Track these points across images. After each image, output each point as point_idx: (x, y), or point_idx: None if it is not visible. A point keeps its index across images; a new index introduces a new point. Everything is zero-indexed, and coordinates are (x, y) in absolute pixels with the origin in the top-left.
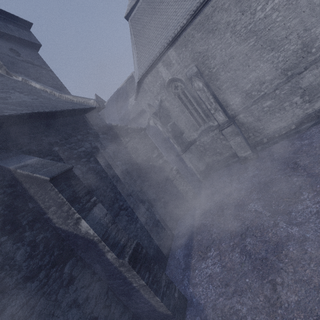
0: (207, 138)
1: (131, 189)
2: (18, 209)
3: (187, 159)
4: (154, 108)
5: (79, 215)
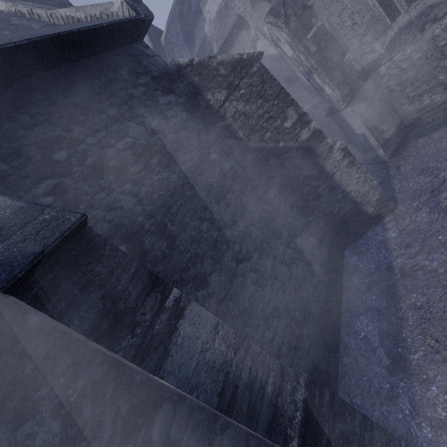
0: (416, 47)
1: (250, 211)
2: (4, 340)
3: (355, 118)
4: (264, 3)
5: (140, 368)
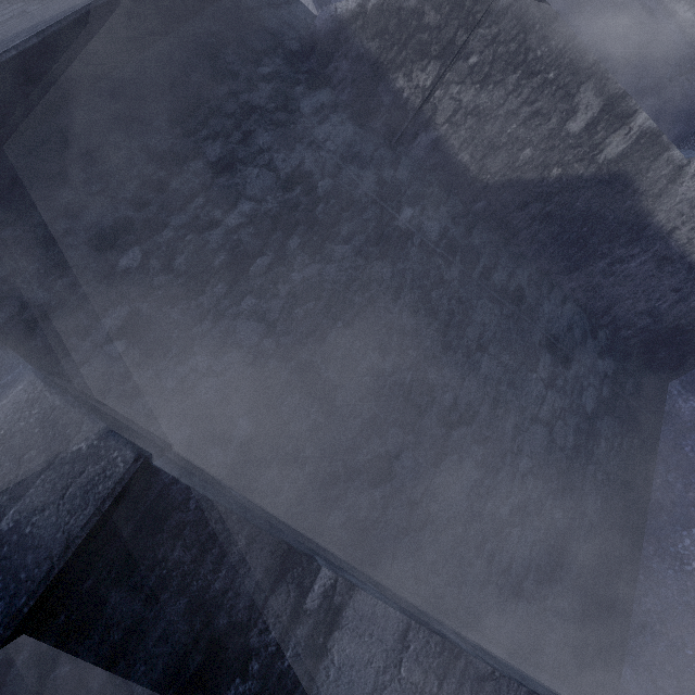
0: None
1: (477, 321)
2: None
3: None
4: None
5: None
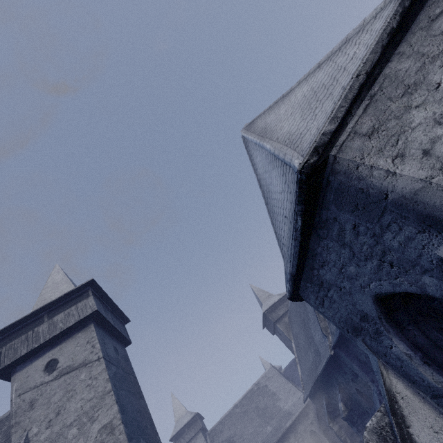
0: None
1: None
2: None
3: None
4: None
5: None
